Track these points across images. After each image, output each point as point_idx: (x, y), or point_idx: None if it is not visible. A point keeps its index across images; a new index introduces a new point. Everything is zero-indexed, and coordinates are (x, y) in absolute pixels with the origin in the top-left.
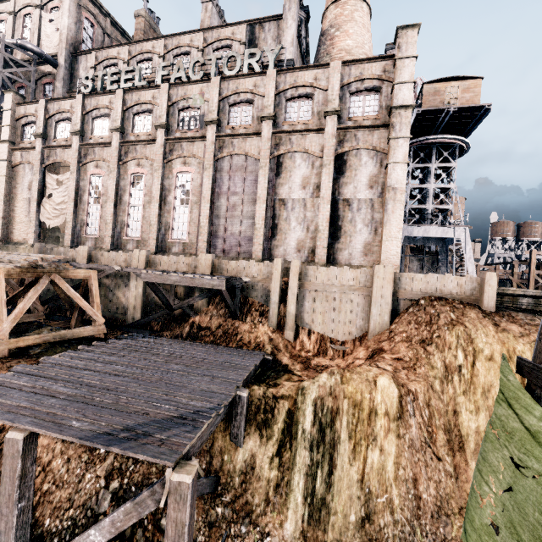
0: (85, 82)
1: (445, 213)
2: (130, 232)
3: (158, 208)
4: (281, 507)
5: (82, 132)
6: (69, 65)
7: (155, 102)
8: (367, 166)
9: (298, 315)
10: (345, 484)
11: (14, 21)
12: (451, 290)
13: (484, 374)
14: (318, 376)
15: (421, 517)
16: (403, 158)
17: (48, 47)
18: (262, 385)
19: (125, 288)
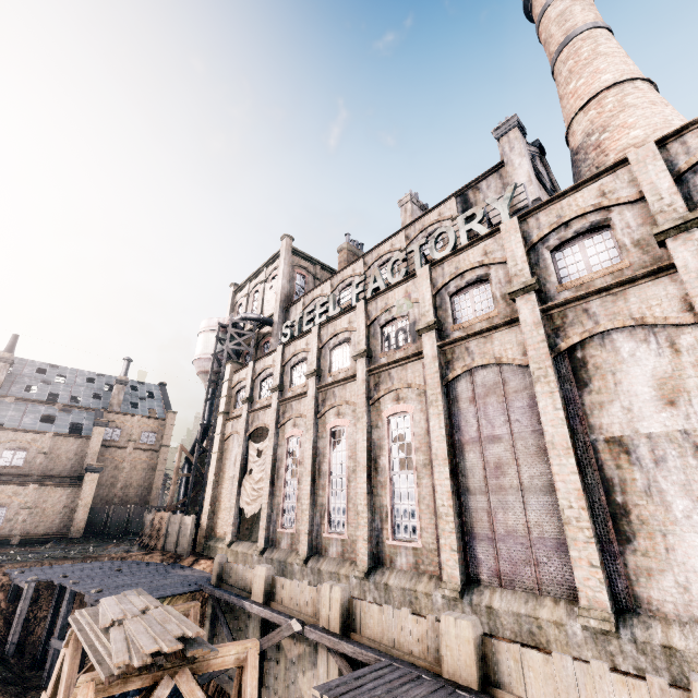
0: (285, 331)
1: None
2: (333, 523)
3: (366, 481)
4: None
5: (281, 386)
6: (282, 319)
7: (351, 327)
8: None
9: None
10: None
11: (248, 300)
12: None
13: None
14: None
15: None
16: None
17: (268, 310)
18: None
19: (313, 670)
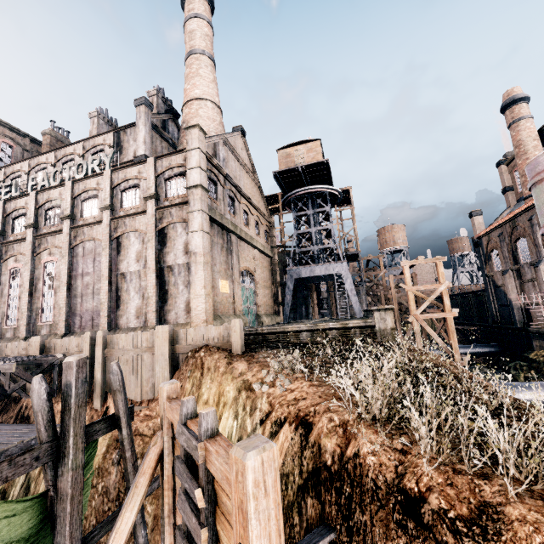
0: None
1: (328, 252)
2: (10, 321)
3: (28, 297)
4: None
5: None
6: None
7: (27, 207)
8: (182, 236)
9: (107, 382)
10: None
11: None
12: (214, 339)
13: None
14: None
15: None
16: (198, 227)
17: None
18: None
19: None
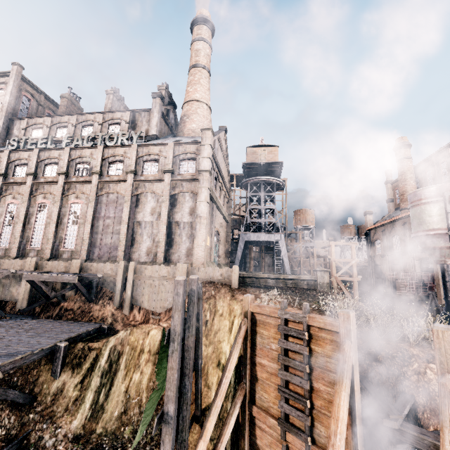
0: (13, 142)
1: (271, 225)
2: (34, 244)
3: (55, 227)
4: (74, 412)
5: (5, 174)
6: (6, 126)
7: (60, 158)
8: (188, 202)
9: (134, 297)
10: (117, 394)
11: None
12: (218, 276)
13: (217, 324)
14: (119, 332)
15: (159, 409)
16: (205, 199)
17: None
18: (87, 342)
19: (19, 285)
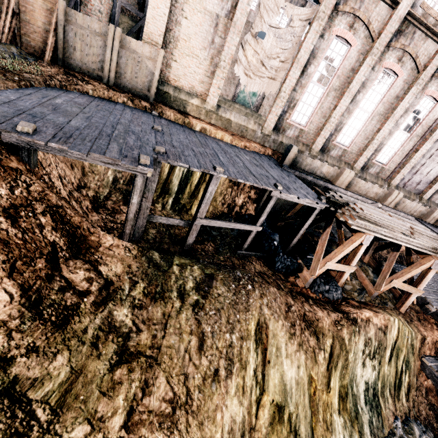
0: None
1: None
2: (340, 137)
3: (389, 129)
4: None
5: None
6: None
7: None
8: None
9: None
10: None
11: None
12: None
13: None
14: None
15: None
16: None
17: None
18: None
19: None
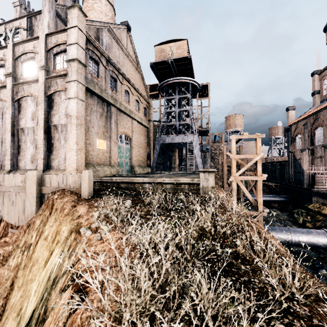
0: None
1: (186, 127)
2: None
3: None
4: None
5: None
6: None
7: None
8: (64, 102)
9: None
10: None
11: None
12: (70, 184)
13: (38, 251)
14: None
15: None
16: (74, 95)
17: None
18: None
19: None
